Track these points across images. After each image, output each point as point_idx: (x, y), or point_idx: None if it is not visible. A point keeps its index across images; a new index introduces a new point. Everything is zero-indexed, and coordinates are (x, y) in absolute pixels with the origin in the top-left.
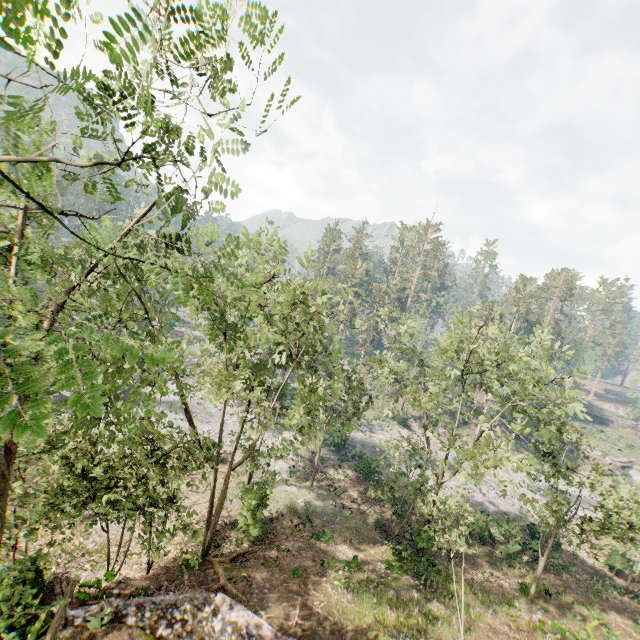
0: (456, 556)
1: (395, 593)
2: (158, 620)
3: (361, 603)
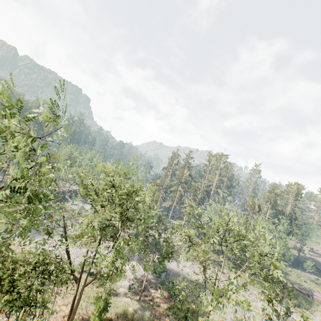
0: None
1: None
2: None
3: None
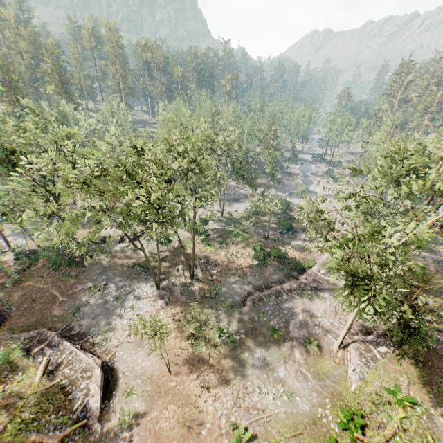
0: None
1: None
2: None
3: None
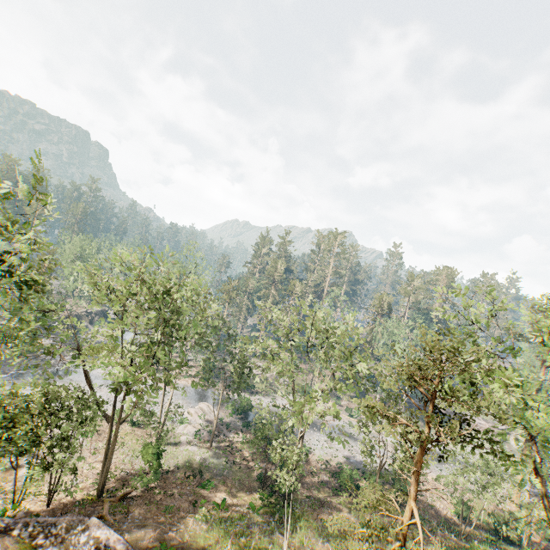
0: (321, 503)
1: (246, 525)
2: (37, 533)
3: (213, 531)
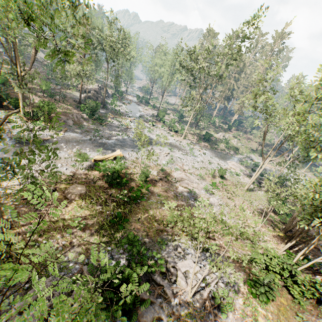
0: None
1: None
2: None
3: None
